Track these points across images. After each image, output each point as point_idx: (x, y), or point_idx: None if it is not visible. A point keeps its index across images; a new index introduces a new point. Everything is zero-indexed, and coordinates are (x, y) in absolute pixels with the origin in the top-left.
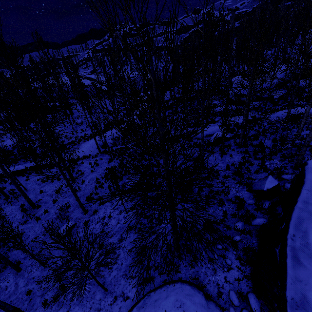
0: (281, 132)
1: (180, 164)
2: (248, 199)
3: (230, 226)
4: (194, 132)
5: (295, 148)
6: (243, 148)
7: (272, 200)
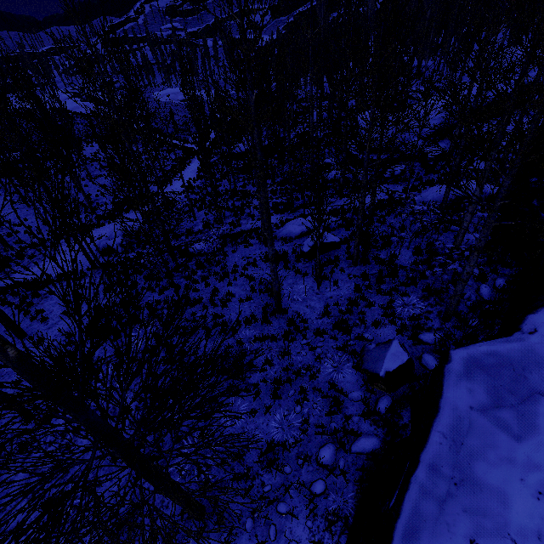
0: (430, 236)
1: (239, 300)
2: (354, 388)
3: (311, 454)
4: (282, 224)
5: (448, 277)
6: (362, 266)
7: (396, 391)
